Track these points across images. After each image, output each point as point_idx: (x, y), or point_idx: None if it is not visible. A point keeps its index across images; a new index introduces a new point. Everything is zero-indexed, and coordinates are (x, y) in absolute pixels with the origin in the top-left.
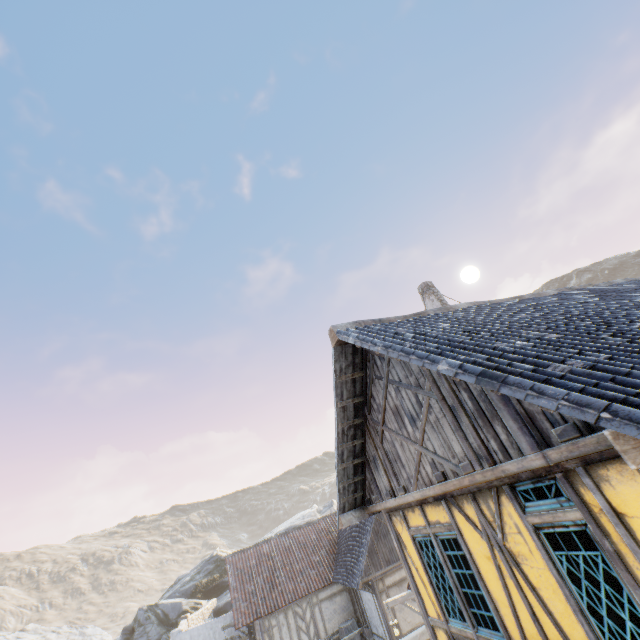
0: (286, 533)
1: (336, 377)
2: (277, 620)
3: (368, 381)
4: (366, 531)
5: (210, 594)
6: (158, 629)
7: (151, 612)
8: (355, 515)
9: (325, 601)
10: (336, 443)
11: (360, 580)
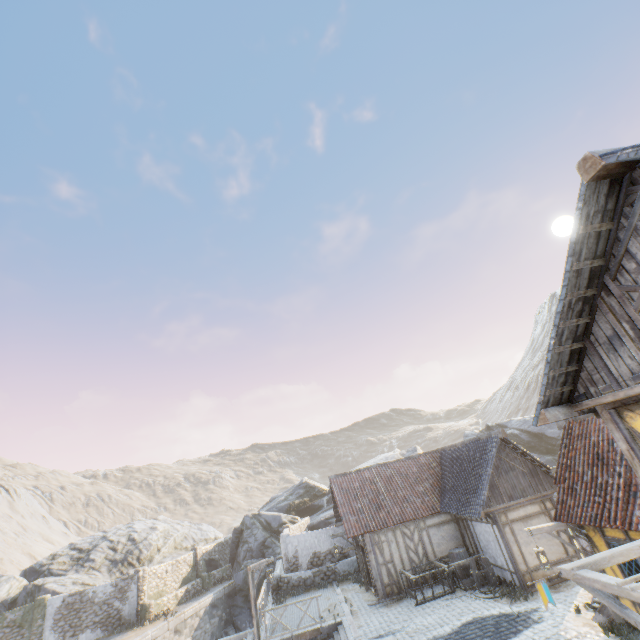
0: (386, 464)
1: (579, 227)
2: (386, 536)
3: (620, 235)
4: (485, 465)
5: (302, 513)
6: (263, 533)
7: (255, 519)
8: (561, 412)
9: (432, 527)
10: (557, 319)
11: (481, 510)
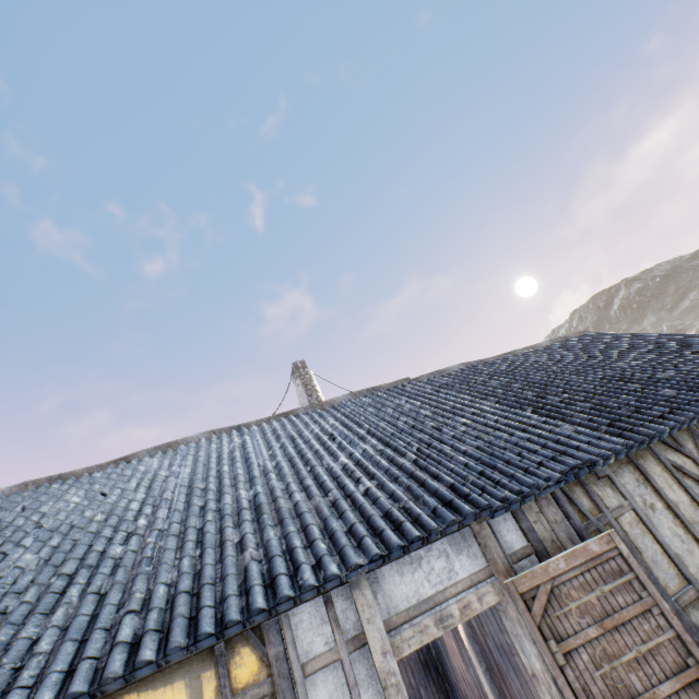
0: None
1: None
2: None
3: None
4: None
5: None
6: None
7: None
8: None
9: None
10: None
11: None
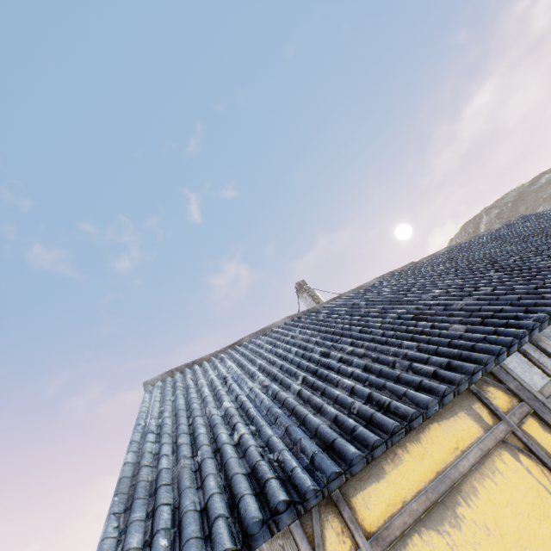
0: None
1: None
2: None
3: None
4: None
5: None
6: None
7: None
8: None
9: None
10: None
11: None
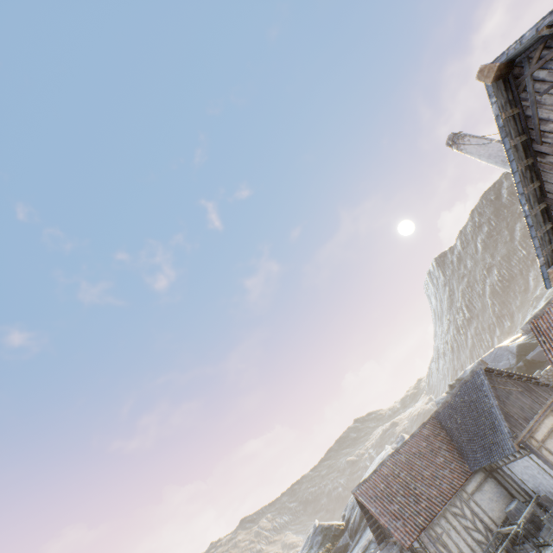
0: (396, 451)
1: (501, 115)
2: (441, 527)
3: (527, 113)
4: (487, 399)
5: None
6: None
7: None
8: None
9: (475, 493)
10: (520, 188)
11: (512, 443)
